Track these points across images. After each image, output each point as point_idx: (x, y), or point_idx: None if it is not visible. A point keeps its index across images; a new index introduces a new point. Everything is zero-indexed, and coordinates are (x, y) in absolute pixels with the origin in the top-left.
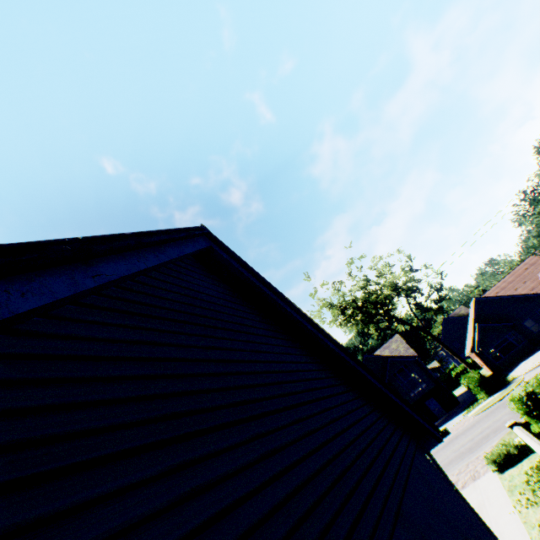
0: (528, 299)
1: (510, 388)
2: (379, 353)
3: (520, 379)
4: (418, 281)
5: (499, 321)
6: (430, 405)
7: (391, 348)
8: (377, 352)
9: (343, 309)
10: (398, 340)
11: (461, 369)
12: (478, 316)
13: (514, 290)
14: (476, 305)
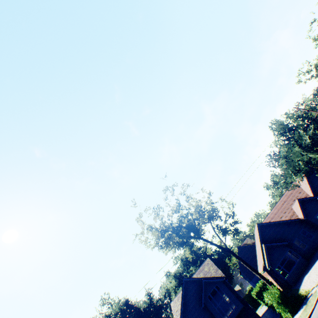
0: (291, 223)
1: (311, 303)
2: (196, 276)
3: (316, 291)
4: (217, 210)
5: (277, 241)
6: None
7: (204, 271)
8: (194, 275)
9: (163, 231)
10: (209, 263)
11: (259, 288)
12: (262, 238)
13: (280, 218)
14: (259, 229)
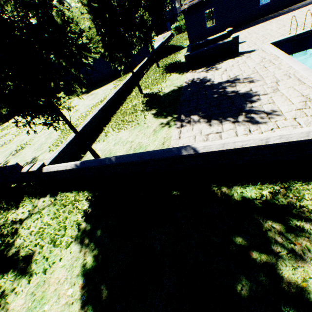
0: None
1: None
2: None
3: None
4: None
5: None
6: (167, 25)
7: None
8: None
9: None
10: None
11: None
12: None
13: None
14: None
